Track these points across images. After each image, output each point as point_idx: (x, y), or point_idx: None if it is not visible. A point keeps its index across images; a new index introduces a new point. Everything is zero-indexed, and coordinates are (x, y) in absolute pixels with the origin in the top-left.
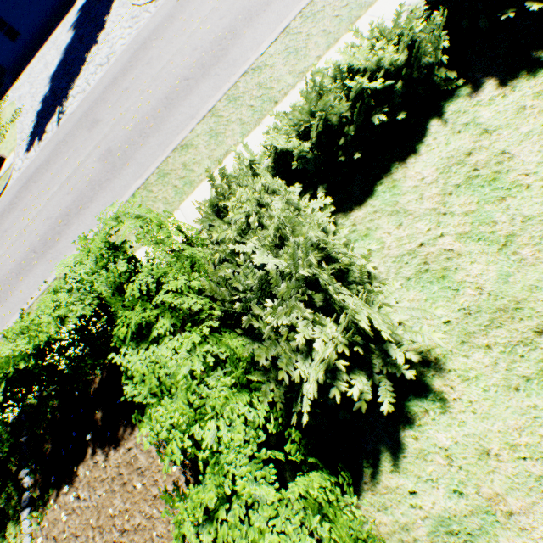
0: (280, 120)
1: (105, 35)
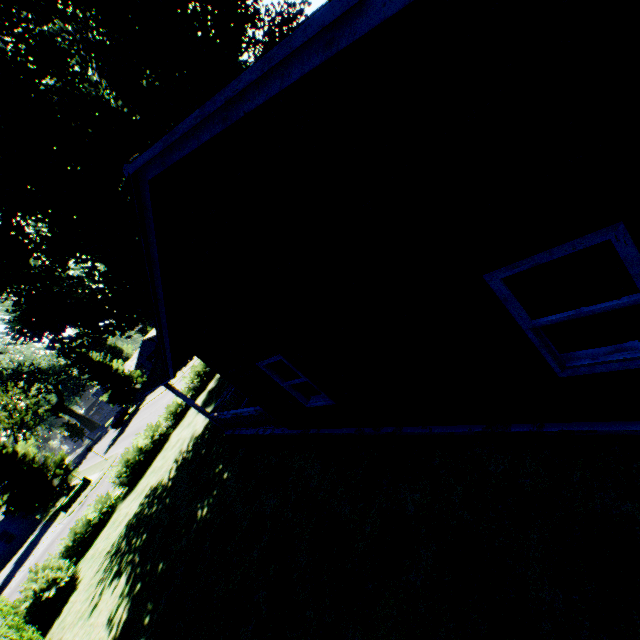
0: (65, 539)
1: (36, 550)
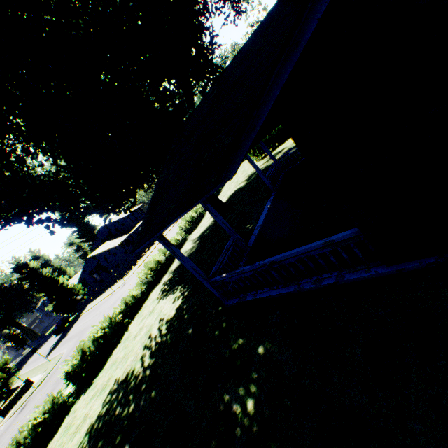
0: None
1: None
